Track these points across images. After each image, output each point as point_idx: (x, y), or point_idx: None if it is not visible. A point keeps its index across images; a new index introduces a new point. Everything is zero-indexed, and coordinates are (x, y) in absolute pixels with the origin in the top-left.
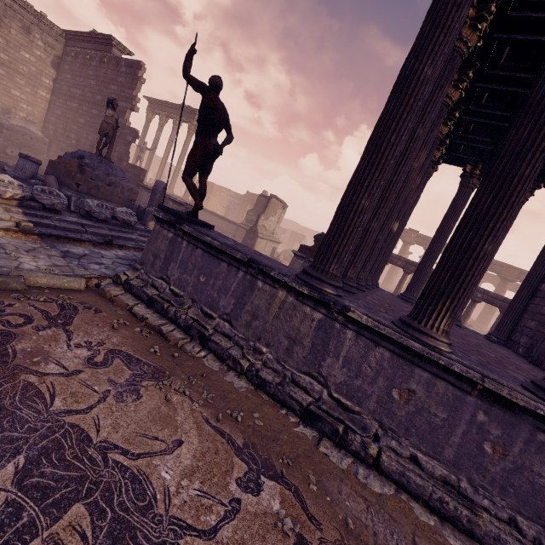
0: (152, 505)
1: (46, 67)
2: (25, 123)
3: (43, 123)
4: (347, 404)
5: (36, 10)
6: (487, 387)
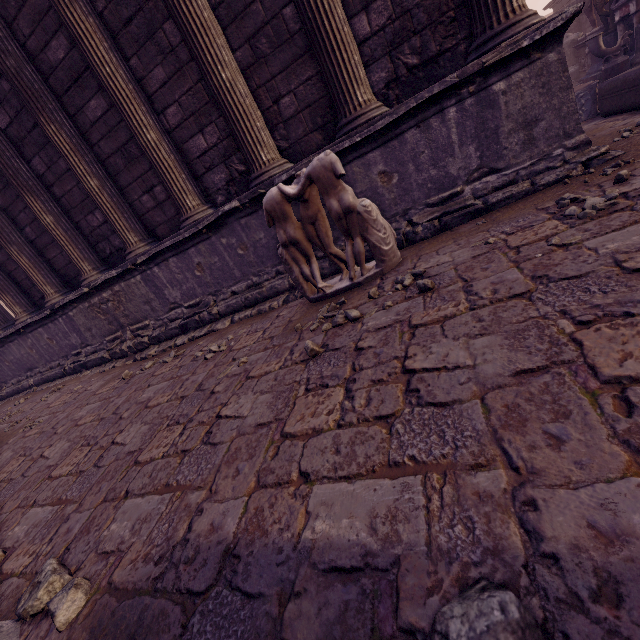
0: None
1: None
2: None
3: None
4: None
5: None
6: None
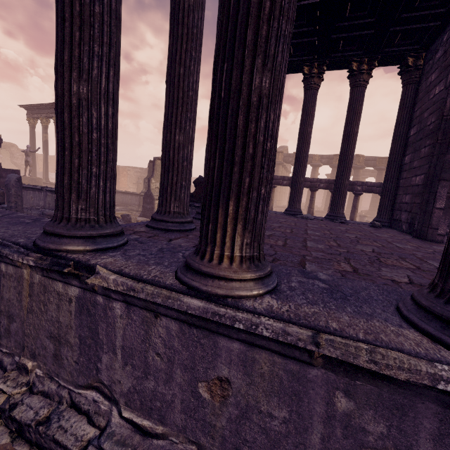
0: None
1: None
2: None
3: None
4: (144, 425)
5: None
6: (328, 354)
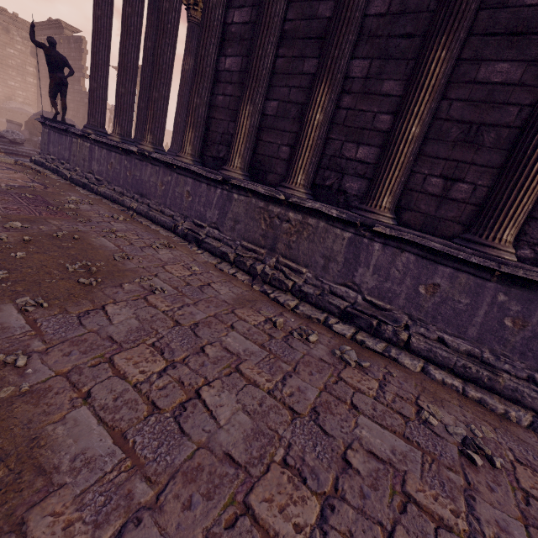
0: None
1: (28, 58)
2: (22, 105)
3: (37, 104)
4: (98, 178)
5: (8, 12)
6: (119, 146)
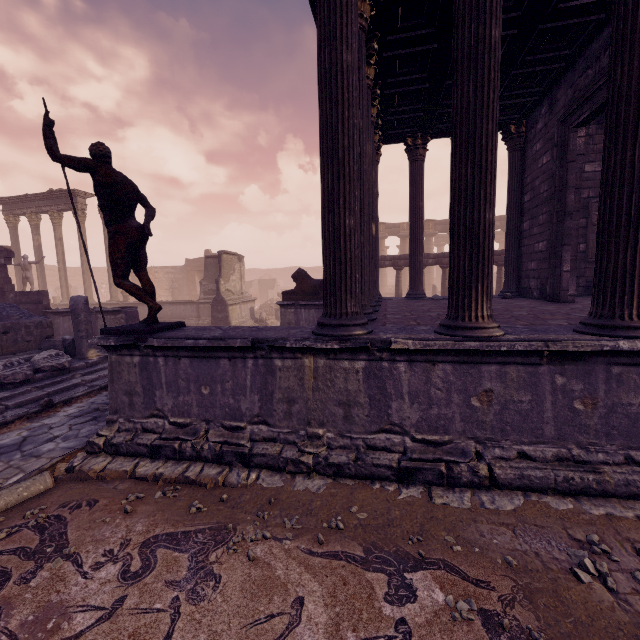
0: None
1: None
2: None
3: None
4: (434, 439)
5: None
6: (553, 350)
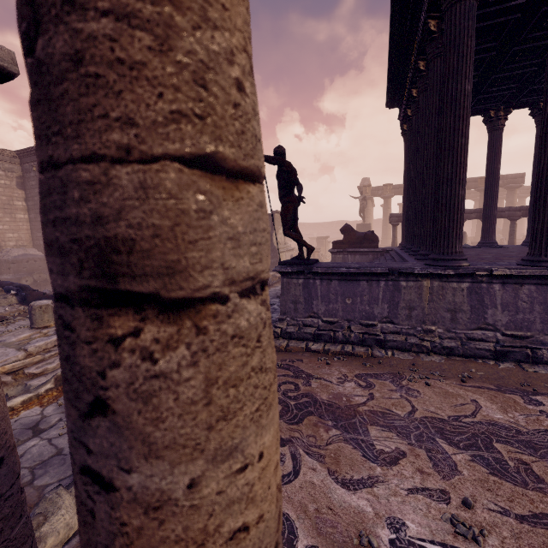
0: (518, 430)
1: (14, 191)
2: (23, 249)
3: (32, 243)
4: (519, 334)
5: None
6: None
